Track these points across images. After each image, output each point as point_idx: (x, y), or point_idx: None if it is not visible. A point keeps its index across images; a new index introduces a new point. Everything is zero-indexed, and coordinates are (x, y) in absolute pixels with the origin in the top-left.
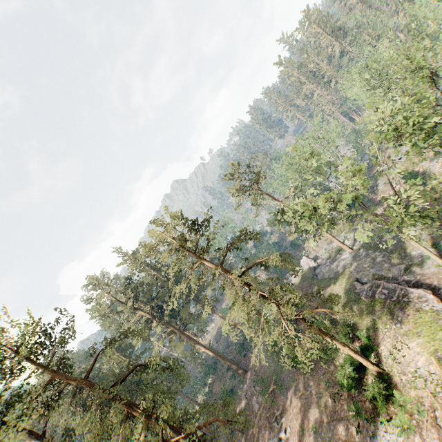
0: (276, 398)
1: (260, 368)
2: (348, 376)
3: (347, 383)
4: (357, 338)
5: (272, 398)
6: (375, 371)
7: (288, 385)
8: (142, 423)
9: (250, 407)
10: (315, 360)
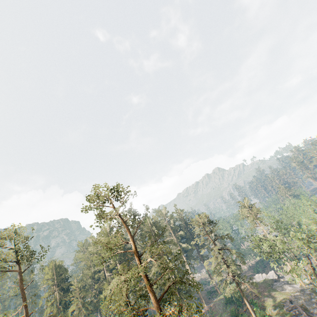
0: None
1: (214, 307)
2: None
3: None
4: None
5: None
6: None
7: None
8: None
9: None
10: None
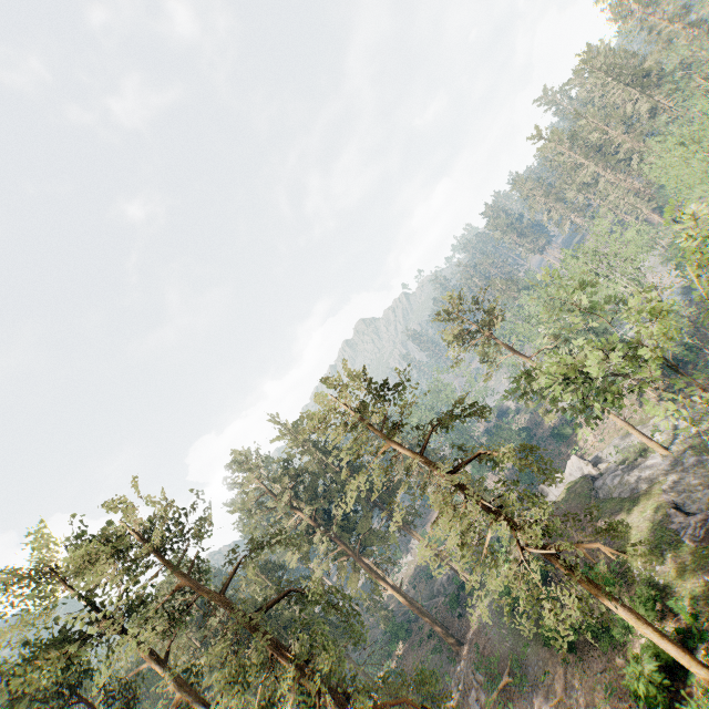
0: (512, 700)
1: (485, 641)
2: (648, 679)
3: (646, 691)
4: (671, 613)
5: (504, 698)
6: (705, 679)
7: (534, 680)
8: (293, 671)
9: (464, 706)
10: (588, 643)
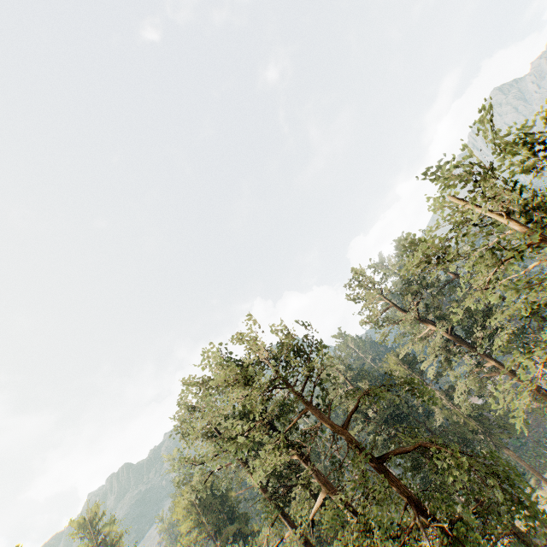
0: None
1: None
2: None
3: None
4: None
5: None
6: None
7: None
8: None
9: None
10: None
